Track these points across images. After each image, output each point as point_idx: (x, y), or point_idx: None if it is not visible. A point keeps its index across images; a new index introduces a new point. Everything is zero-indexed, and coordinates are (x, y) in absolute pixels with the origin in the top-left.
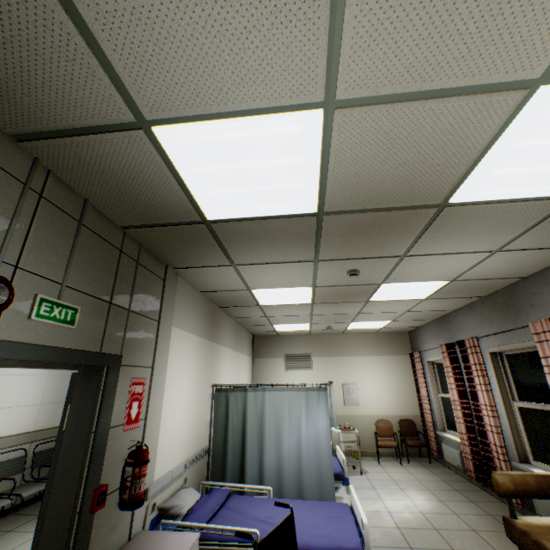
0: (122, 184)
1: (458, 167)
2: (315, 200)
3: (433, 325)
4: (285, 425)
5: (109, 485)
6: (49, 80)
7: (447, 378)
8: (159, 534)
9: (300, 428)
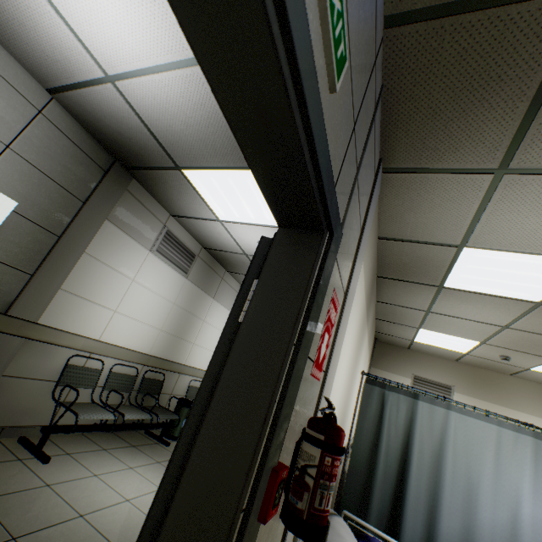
0: None
1: None
2: None
3: None
4: (486, 481)
5: None
6: None
7: None
8: None
9: (518, 499)
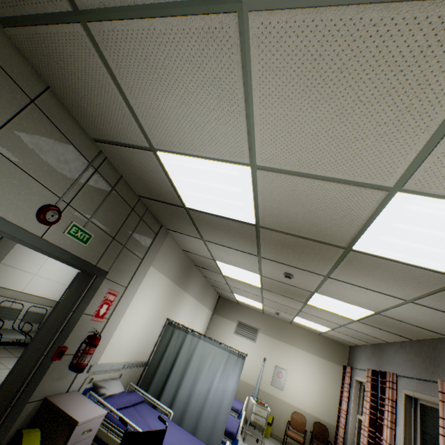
0: (140, 174)
1: (351, 225)
2: (253, 216)
3: (369, 348)
4: (204, 372)
5: (69, 349)
6: (112, 121)
7: (364, 401)
8: (84, 398)
9: (214, 379)
